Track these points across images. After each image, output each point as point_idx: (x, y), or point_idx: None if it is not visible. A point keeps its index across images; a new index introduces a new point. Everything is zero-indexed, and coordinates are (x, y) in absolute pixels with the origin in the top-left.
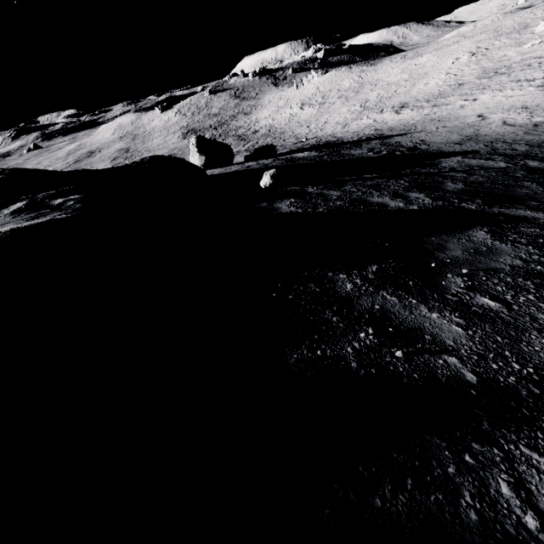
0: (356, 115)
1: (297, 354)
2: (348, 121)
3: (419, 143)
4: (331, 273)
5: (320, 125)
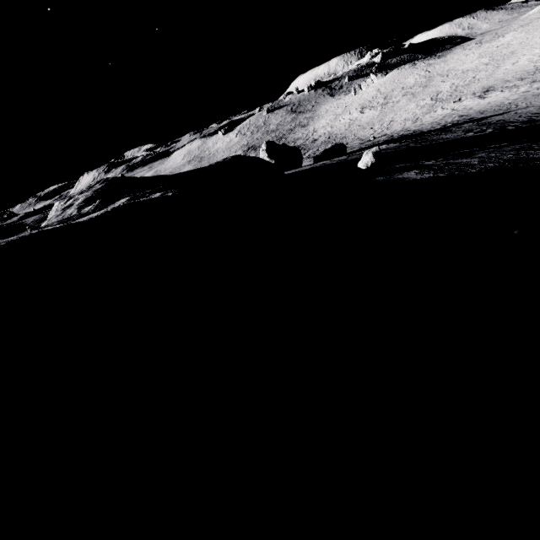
0: (427, 108)
1: None
2: (418, 115)
3: (534, 115)
4: None
5: (385, 124)
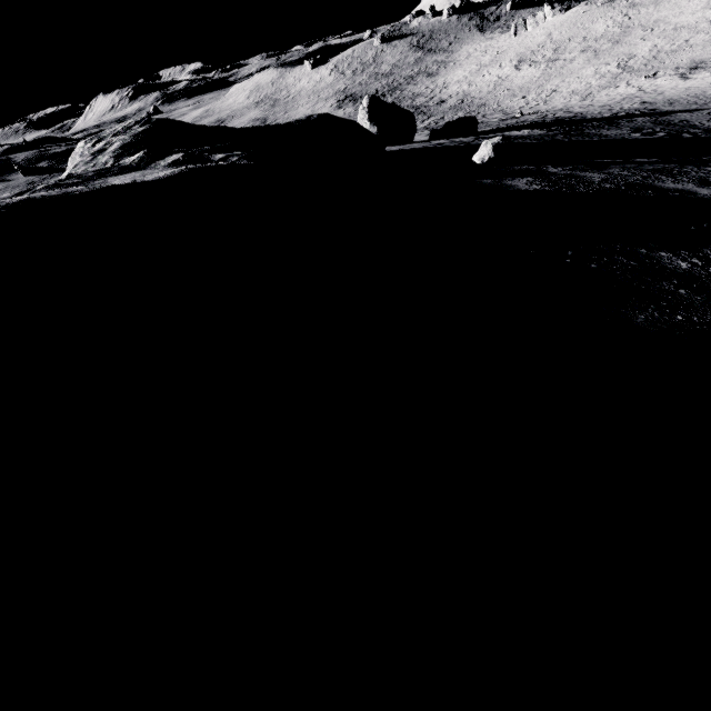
0: (608, 80)
1: (643, 315)
2: (592, 89)
3: None
4: (643, 250)
5: (545, 95)
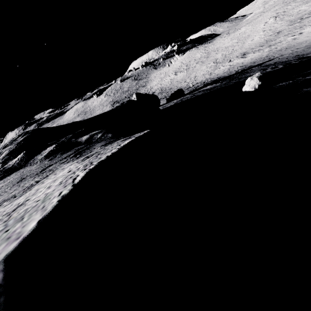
0: (213, 67)
1: None
2: (210, 71)
3: (298, 56)
4: None
5: (193, 78)
